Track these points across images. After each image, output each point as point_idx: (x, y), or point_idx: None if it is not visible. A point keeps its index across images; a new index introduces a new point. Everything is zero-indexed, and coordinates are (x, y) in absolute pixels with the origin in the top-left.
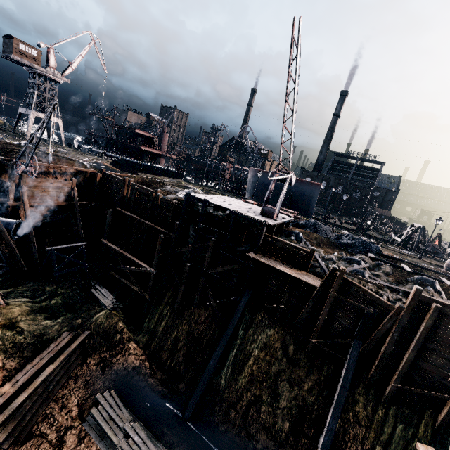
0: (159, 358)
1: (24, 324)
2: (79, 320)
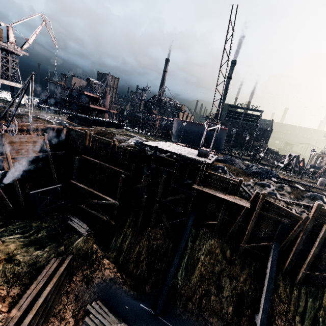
0: (126, 268)
1: (20, 257)
2: (63, 247)
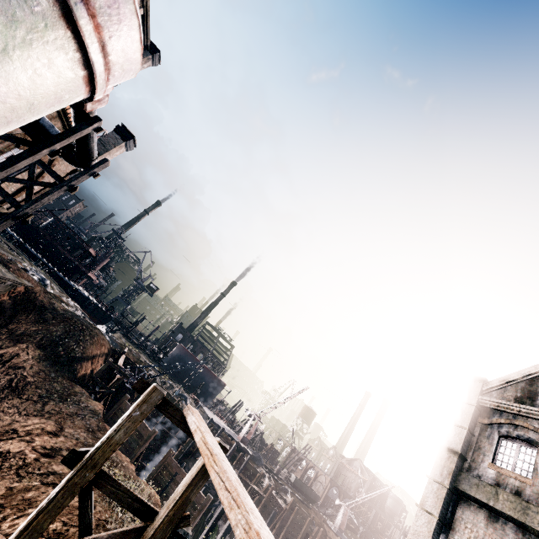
0: None
1: None
2: None
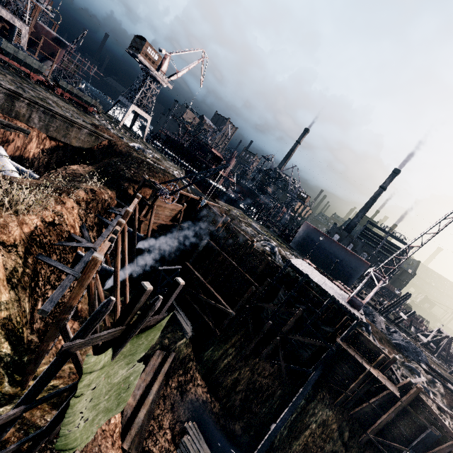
0: (215, 393)
1: None
2: (167, 340)
